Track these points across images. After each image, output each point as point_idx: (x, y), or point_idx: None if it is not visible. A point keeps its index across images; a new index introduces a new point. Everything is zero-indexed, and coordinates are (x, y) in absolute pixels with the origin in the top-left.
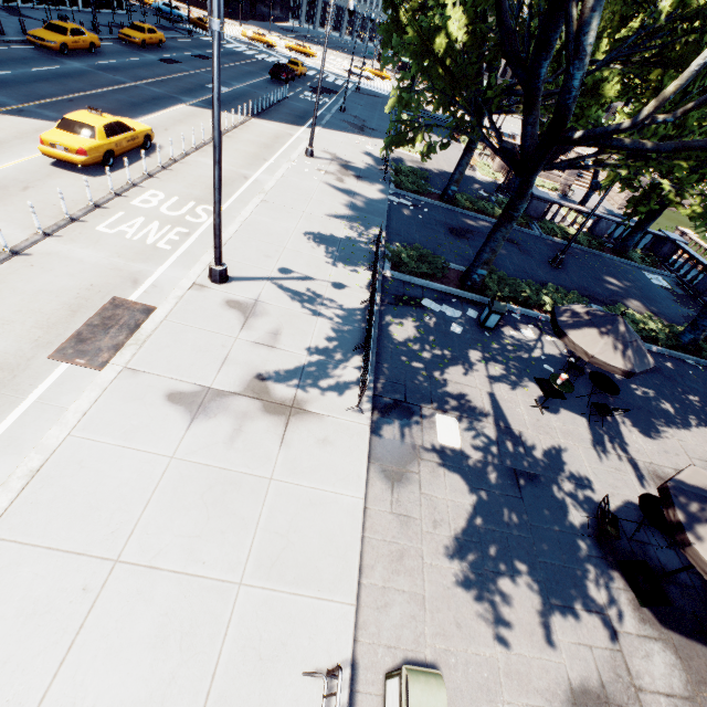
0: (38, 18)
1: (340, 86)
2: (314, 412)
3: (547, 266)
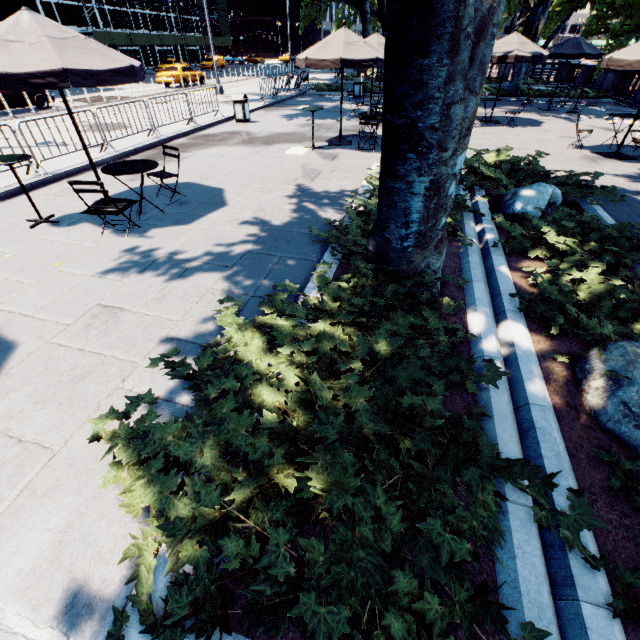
0: None
1: None
2: None
3: None
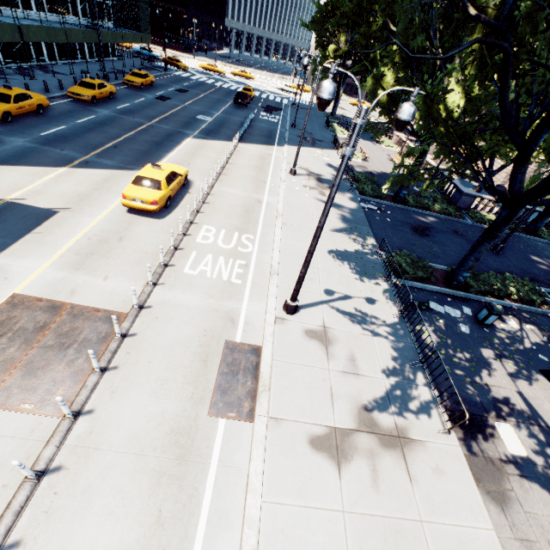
0: (63, 72)
1: (280, 103)
2: (416, 439)
3: (491, 253)
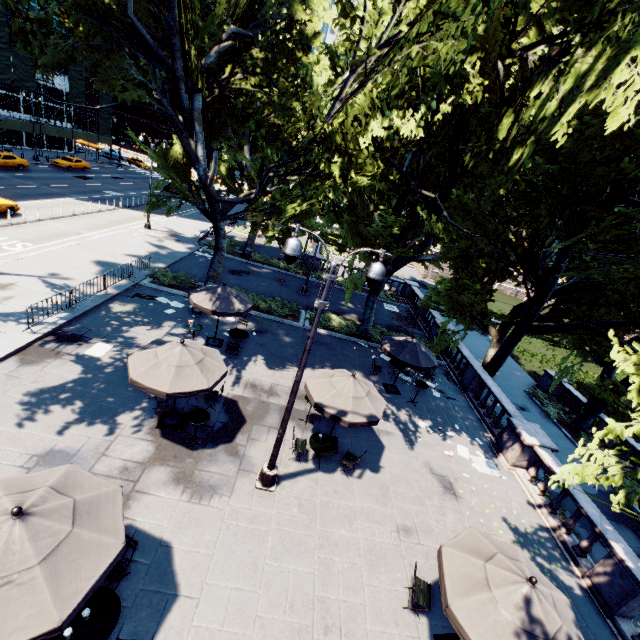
0: None
1: None
2: None
3: (295, 293)
